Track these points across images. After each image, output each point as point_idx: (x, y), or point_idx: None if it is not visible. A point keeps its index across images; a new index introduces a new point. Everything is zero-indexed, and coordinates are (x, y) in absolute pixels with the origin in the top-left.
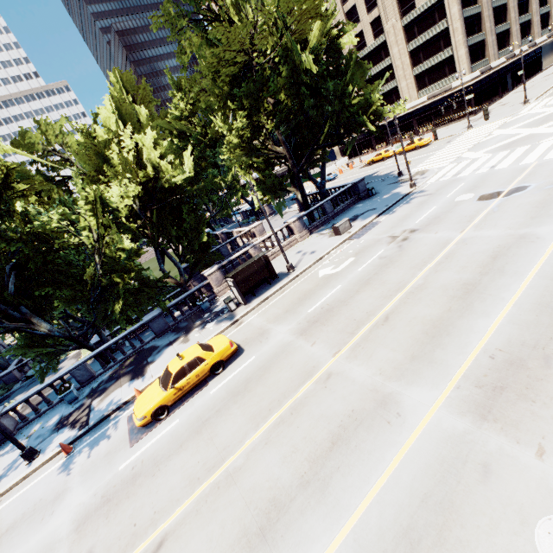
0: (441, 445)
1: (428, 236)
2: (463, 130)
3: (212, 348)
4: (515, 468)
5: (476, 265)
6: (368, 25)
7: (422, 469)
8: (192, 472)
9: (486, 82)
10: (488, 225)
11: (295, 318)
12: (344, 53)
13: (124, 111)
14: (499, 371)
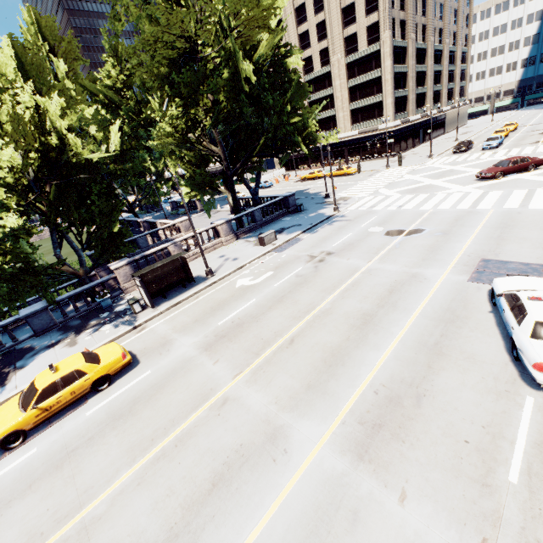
0: (320, 488)
1: (341, 261)
2: (383, 168)
3: (99, 359)
4: (380, 515)
5: (376, 297)
6: (317, 53)
7: (297, 517)
8: (35, 524)
9: (405, 131)
10: (390, 259)
11: (203, 330)
12: None
13: (29, 61)
14: (380, 407)
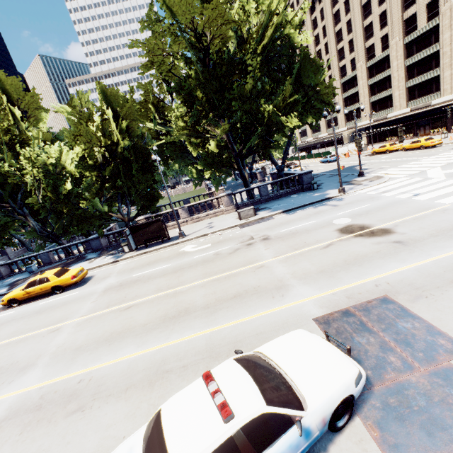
0: None
1: (259, 249)
2: None
3: (62, 275)
4: None
5: (219, 296)
6: (424, 7)
7: None
8: None
9: None
10: (294, 260)
11: (124, 276)
12: (391, 36)
13: (108, 93)
14: (62, 395)
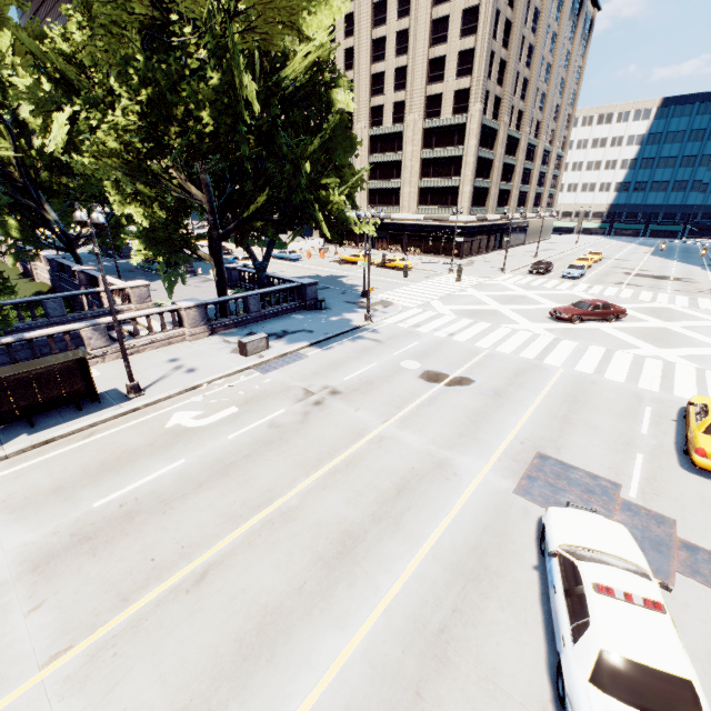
0: None
1: (346, 410)
2: (445, 271)
3: None
4: None
5: (375, 497)
6: (391, 104)
7: None
8: None
9: (479, 231)
10: (416, 424)
11: (58, 514)
12: (357, 117)
13: None
14: None
